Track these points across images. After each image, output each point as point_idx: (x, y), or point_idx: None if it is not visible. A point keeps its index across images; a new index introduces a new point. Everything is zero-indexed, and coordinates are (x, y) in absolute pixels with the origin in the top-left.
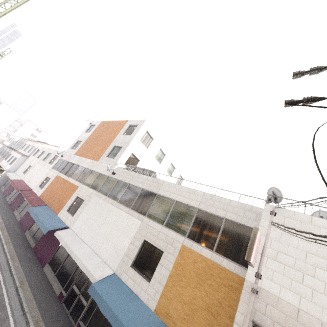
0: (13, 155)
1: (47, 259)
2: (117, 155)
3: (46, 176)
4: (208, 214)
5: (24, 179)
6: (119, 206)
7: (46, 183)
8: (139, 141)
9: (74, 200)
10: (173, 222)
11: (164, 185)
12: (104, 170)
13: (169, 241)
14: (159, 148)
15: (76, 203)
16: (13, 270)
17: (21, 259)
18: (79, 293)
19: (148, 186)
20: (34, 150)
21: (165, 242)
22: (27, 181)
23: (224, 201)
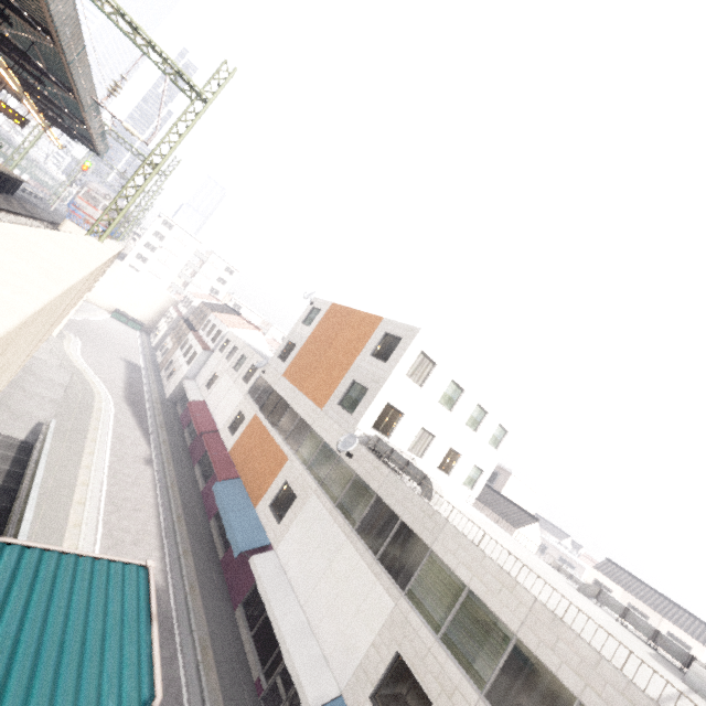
0: (191, 344)
1: (240, 597)
2: (357, 408)
3: (238, 409)
4: (538, 662)
5: (208, 401)
6: (356, 542)
7: (238, 423)
8: (404, 376)
9: (281, 487)
10: (459, 639)
11: (446, 534)
12: (332, 438)
13: (446, 685)
14: (450, 379)
15: (285, 495)
16: (192, 621)
17: (203, 592)
18: (285, 698)
19: (413, 520)
20: (221, 339)
21: (438, 685)
22: (211, 408)
23: (583, 650)
